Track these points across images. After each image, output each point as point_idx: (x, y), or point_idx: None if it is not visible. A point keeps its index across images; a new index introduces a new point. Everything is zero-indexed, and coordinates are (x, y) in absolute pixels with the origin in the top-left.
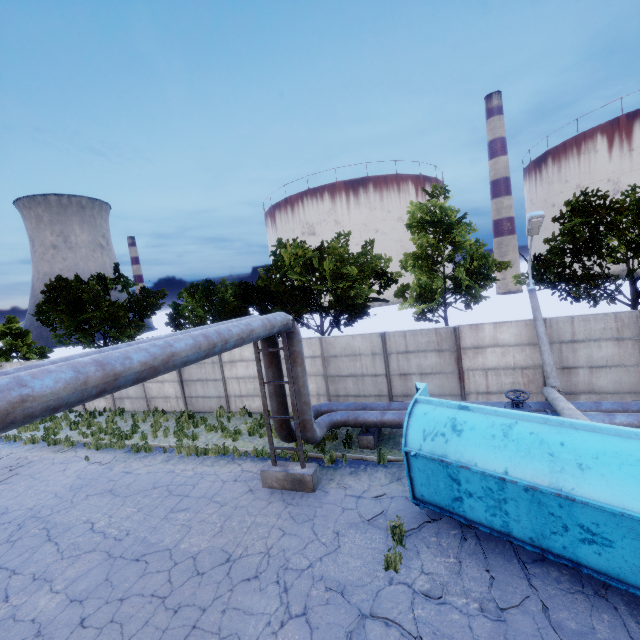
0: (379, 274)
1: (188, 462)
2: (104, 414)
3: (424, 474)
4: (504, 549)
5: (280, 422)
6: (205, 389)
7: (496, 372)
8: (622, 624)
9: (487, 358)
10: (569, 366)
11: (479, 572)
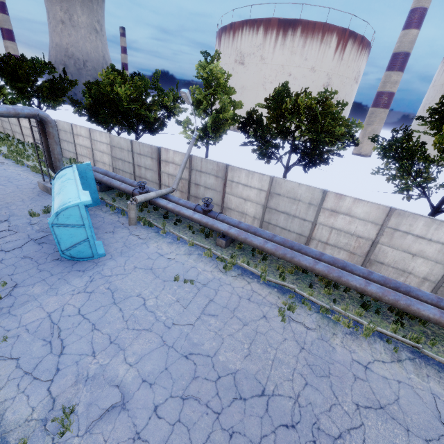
0: (165, 106)
1: (30, 173)
2: (30, 146)
3: None
4: None
5: (49, 164)
6: (68, 146)
7: (172, 177)
8: None
9: (170, 169)
10: (198, 184)
11: None
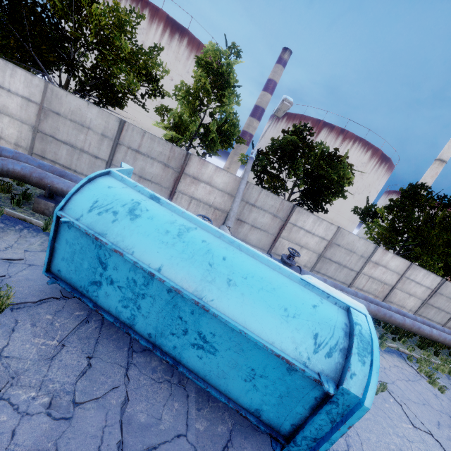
0: (151, 78)
1: None
2: None
3: (71, 248)
4: (122, 336)
5: None
6: None
7: (198, 203)
8: (186, 412)
9: (198, 190)
10: (242, 220)
11: (78, 359)
